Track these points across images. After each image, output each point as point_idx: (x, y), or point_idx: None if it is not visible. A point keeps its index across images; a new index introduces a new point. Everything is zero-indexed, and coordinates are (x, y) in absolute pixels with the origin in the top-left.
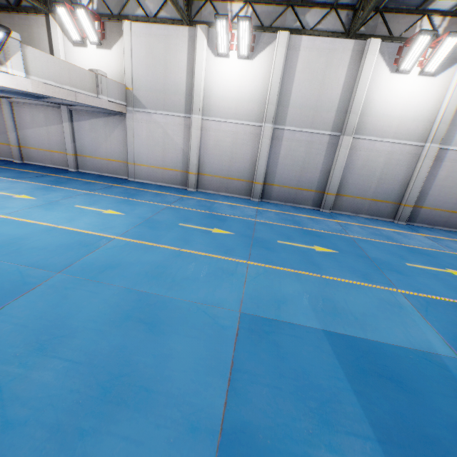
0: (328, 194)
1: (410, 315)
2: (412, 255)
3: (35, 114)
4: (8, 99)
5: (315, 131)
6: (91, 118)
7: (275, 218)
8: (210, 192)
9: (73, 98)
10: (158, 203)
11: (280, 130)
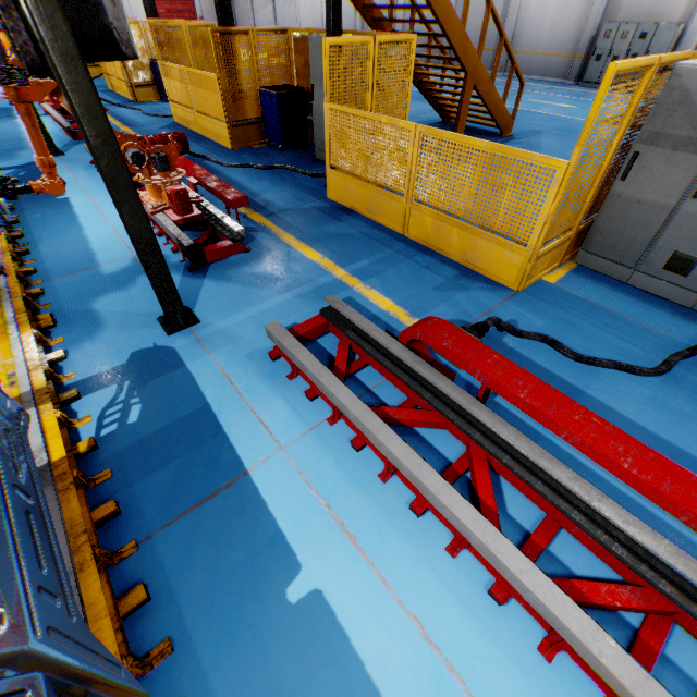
0: None
1: None
2: None
3: (260, 2)
4: None
5: None
6: None
7: None
8: None
9: None
10: None
11: None
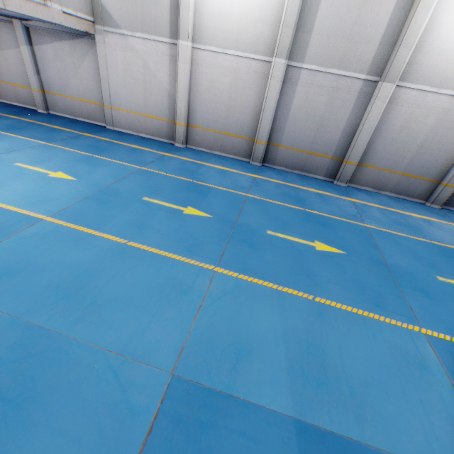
0: (348, 163)
1: (436, 384)
2: (445, 261)
3: None
4: None
5: (345, 73)
6: (54, 40)
7: (274, 192)
8: (202, 150)
9: (1, 4)
10: (129, 163)
11: (296, 69)
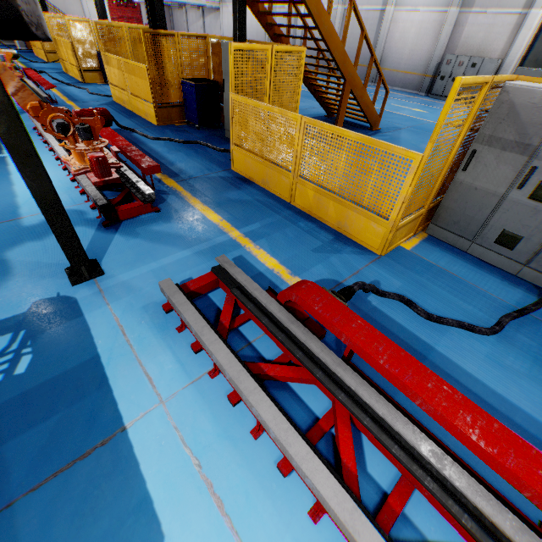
0: None
1: None
2: None
3: (193, 16)
4: (185, 9)
5: None
6: (210, 15)
7: None
8: None
9: (186, 3)
10: None
11: (275, 9)
